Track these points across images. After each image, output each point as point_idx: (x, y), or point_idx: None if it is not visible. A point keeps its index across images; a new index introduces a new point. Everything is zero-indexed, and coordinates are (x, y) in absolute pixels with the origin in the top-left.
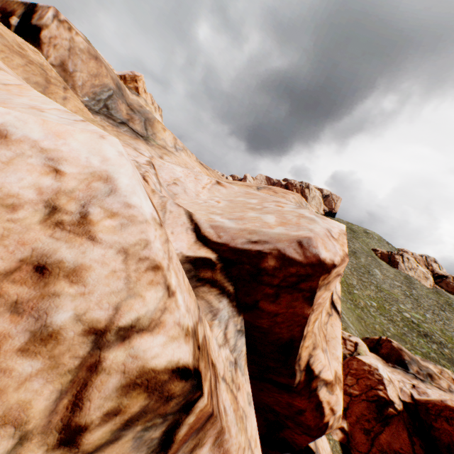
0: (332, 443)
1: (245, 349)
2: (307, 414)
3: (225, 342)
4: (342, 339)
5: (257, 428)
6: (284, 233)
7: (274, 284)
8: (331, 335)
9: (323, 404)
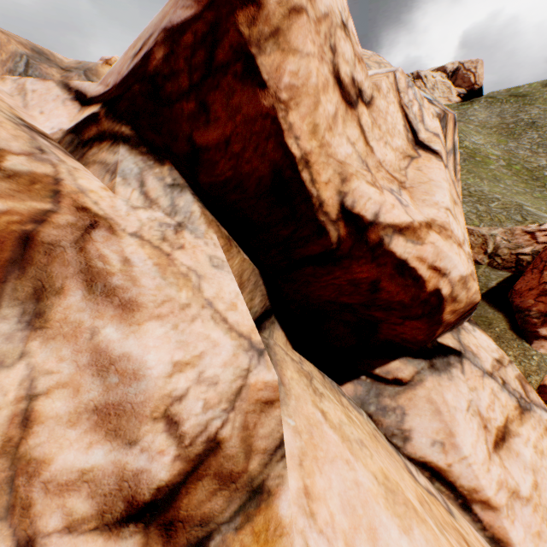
0: (537, 359)
1: (197, 209)
2: (386, 286)
3: (150, 205)
4: (528, 234)
5: (240, 294)
6: (168, 3)
7: (186, 89)
8: (418, 180)
9: (410, 265)
